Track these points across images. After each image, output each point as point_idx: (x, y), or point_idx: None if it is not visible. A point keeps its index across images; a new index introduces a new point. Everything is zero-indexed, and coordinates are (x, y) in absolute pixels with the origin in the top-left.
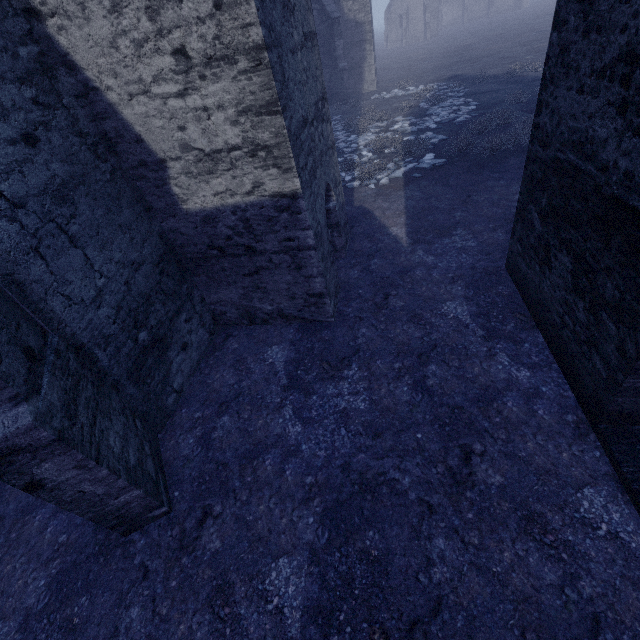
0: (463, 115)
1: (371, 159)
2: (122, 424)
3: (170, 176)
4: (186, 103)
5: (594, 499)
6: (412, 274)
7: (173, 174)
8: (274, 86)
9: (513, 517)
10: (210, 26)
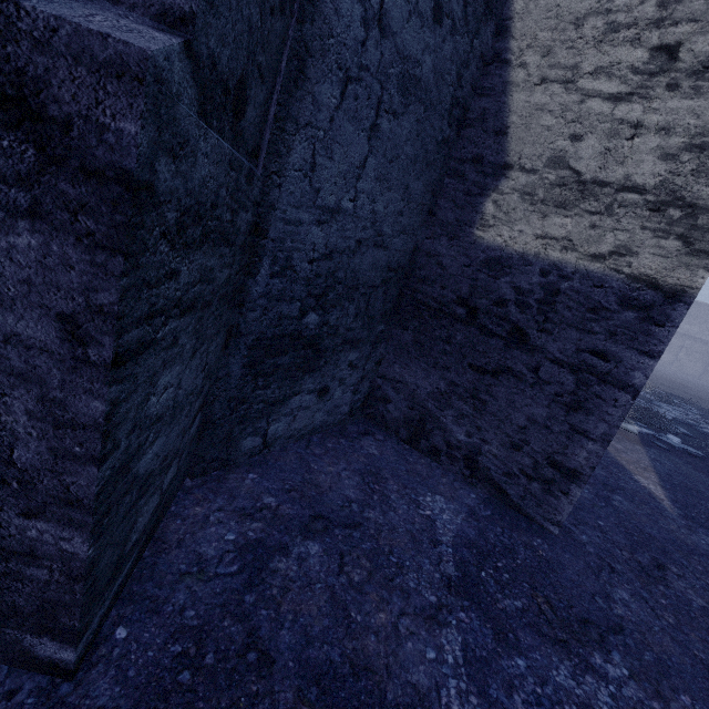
0: (708, 429)
1: None
2: (192, 385)
3: (498, 188)
4: (613, 110)
5: None
6: (705, 563)
7: (505, 187)
8: None
9: None
10: None
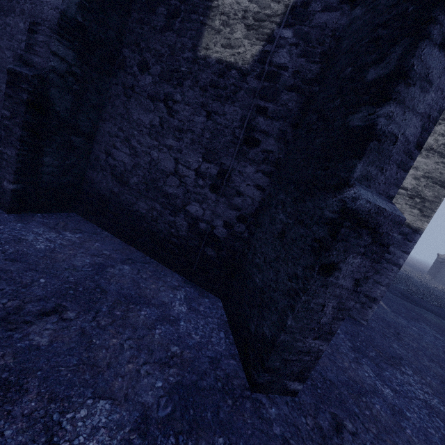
0: None
1: None
2: None
3: None
4: None
5: None
6: (408, 330)
7: None
8: None
9: None
10: (444, 139)
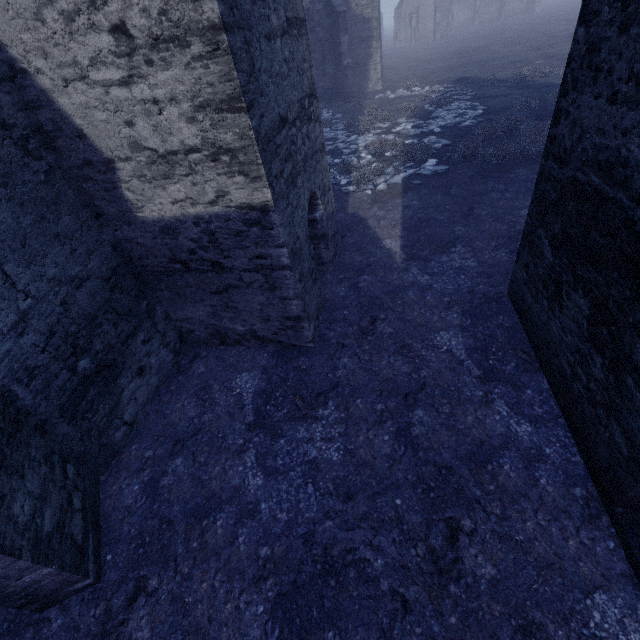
0: (469, 119)
1: (370, 162)
2: (41, 478)
3: (120, 179)
4: (132, 93)
5: (607, 610)
6: (404, 295)
7: (124, 177)
8: (236, 77)
9: (506, 627)
10: None
